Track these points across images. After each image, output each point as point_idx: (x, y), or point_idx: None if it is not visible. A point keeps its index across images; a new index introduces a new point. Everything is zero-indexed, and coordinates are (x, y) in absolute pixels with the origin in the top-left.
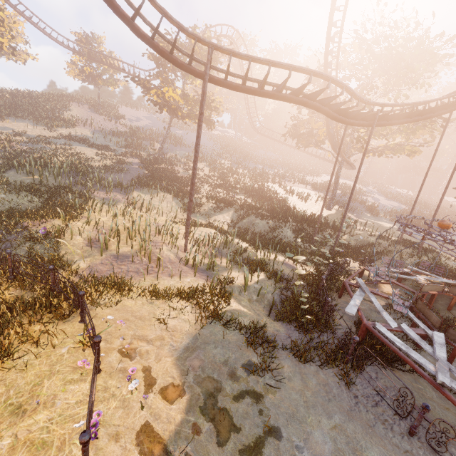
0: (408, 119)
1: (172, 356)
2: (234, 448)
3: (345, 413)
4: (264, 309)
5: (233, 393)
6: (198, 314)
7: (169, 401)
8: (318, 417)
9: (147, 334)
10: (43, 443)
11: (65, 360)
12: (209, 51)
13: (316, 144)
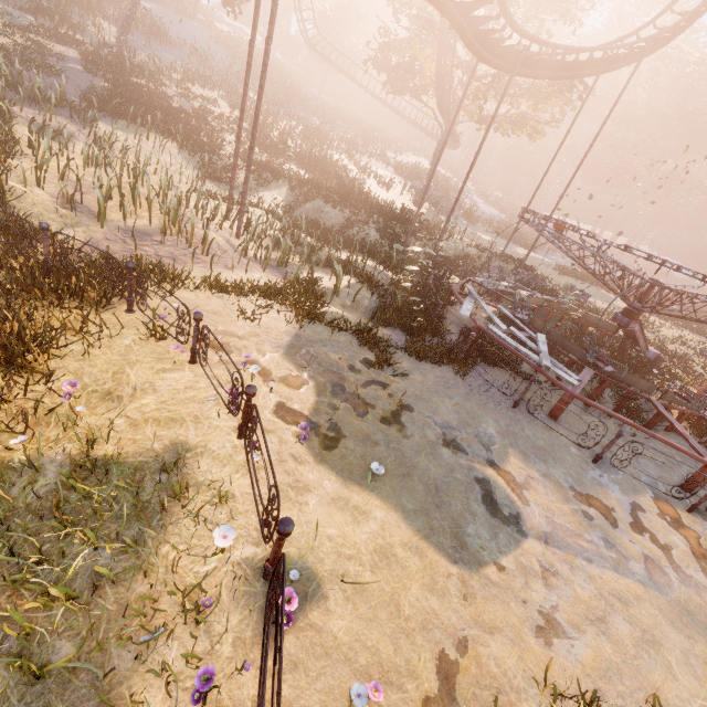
0: (553, 73)
1: (277, 352)
2: (374, 419)
3: (462, 396)
4: (362, 317)
5: (359, 383)
6: (289, 314)
7: (295, 388)
8: (441, 398)
9: (233, 330)
10: (171, 419)
11: (138, 351)
12: None
13: (415, 91)
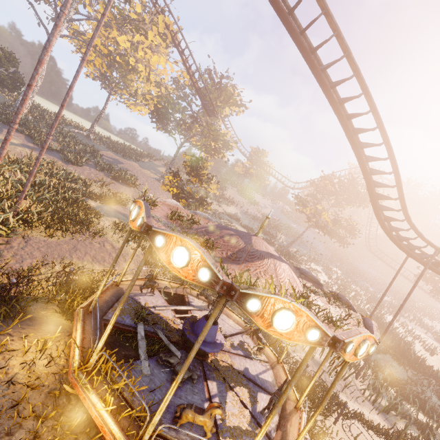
0: None
1: None
2: None
3: None
4: None
5: None
6: None
7: None
8: None
9: None
10: None
11: None
12: (436, 252)
13: None
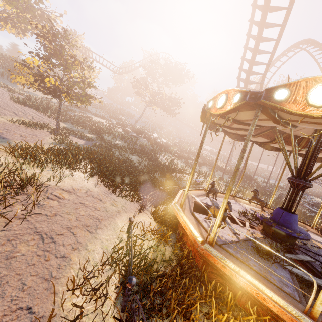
0: None
1: None
2: None
3: None
4: None
5: None
6: None
7: None
8: None
9: None
10: None
11: None
12: None
13: None
